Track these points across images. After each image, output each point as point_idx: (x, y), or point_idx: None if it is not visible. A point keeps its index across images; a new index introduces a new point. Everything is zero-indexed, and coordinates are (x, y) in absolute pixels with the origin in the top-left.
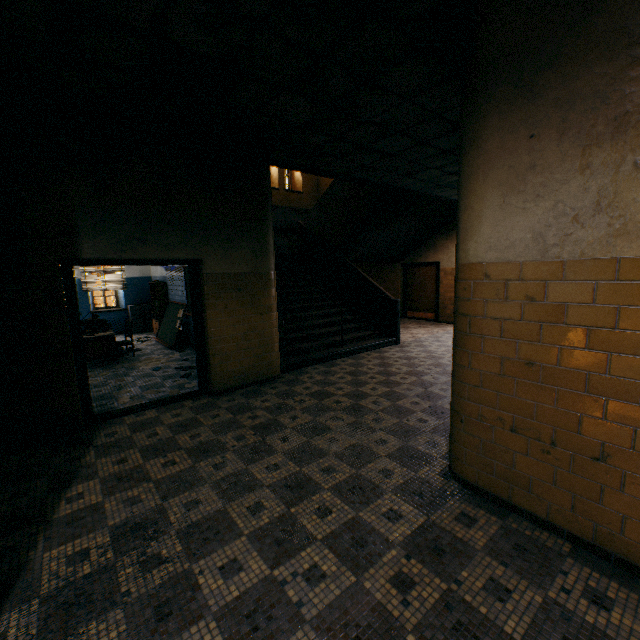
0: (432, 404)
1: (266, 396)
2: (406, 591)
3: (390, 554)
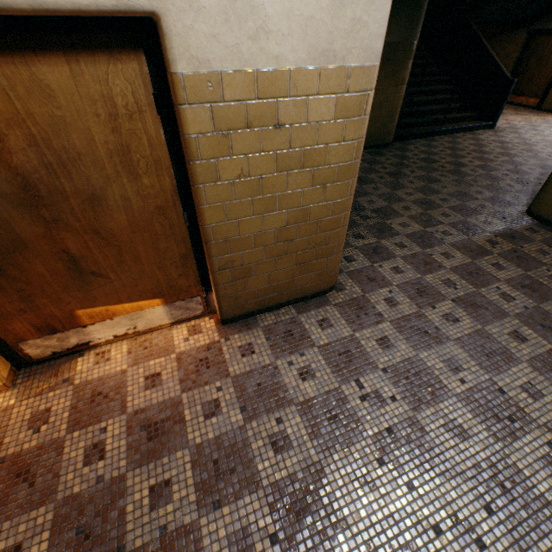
0: (519, 177)
1: (386, 157)
2: (493, 245)
3: (485, 234)
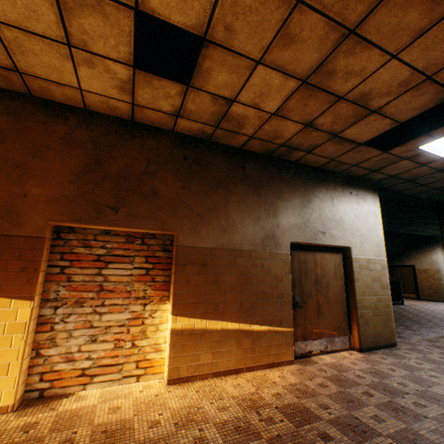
0: (440, 319)
1: None
2: None
3: None
